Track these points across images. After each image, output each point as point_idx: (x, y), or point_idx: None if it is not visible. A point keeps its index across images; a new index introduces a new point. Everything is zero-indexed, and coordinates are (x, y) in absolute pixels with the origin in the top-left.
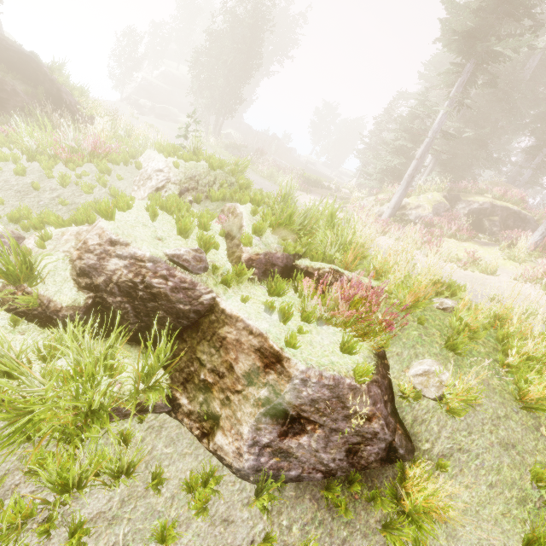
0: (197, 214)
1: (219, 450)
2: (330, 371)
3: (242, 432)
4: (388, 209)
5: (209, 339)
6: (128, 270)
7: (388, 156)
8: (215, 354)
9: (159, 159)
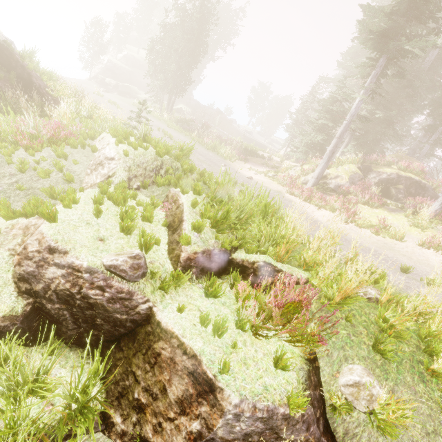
0: (142, 203)
1: None
2: (264, 401)
3: None
4: (312, 179)
5: (144, 353)
6: (65, 279)
7: (312, 133)
8: (149, 371)
9: (110, 147)
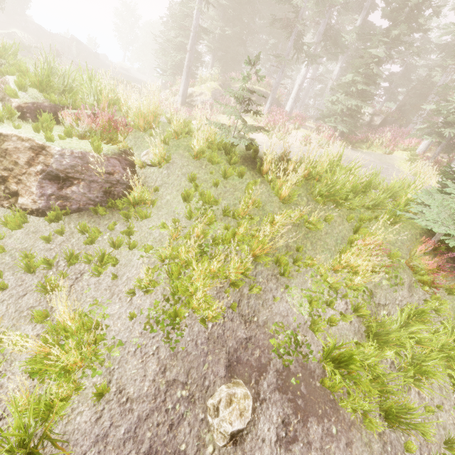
0: None
1: (23, 206)
2: (78, 150)
3: (33, 191)
4: (179, 97)
5: None
6: None
7: (174, 52)
8: (3, 160)
9: None
